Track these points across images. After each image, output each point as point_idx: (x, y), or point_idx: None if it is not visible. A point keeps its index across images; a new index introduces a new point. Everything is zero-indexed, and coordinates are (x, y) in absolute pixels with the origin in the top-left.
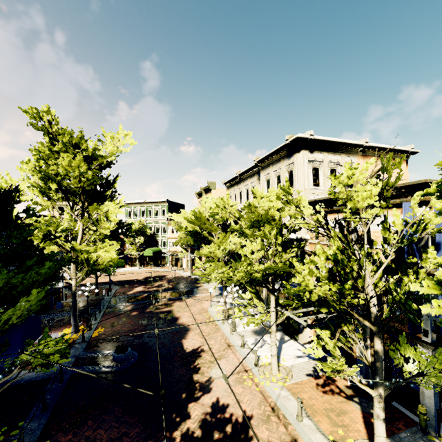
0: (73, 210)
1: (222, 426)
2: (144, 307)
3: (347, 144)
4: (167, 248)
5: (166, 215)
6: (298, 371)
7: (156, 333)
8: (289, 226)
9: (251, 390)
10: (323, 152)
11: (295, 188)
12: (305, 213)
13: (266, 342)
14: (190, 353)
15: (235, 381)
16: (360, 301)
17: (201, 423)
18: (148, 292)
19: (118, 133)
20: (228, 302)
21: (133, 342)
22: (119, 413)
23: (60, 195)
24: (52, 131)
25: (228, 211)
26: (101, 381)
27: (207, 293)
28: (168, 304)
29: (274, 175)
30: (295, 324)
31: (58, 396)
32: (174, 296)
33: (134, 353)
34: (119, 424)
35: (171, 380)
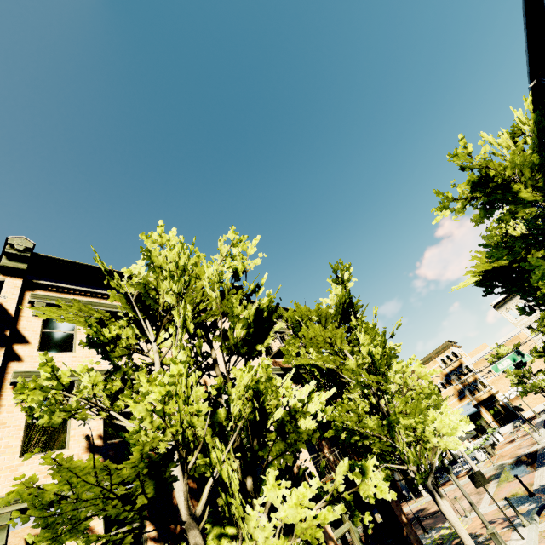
0: None
1: None
2: None
3: None
4: None
5: None
6: None
7: None
8: None
9: None
10: None
11: None
12: None
13: None
14: None
15: None
16: None
17: None
18: None
19: None
20: None
21: None
22: None
23: None
24: None
25: None
26: None
27: None
28: None
29: None
30: None
31: None
32: None
33: None
34: None
35: None
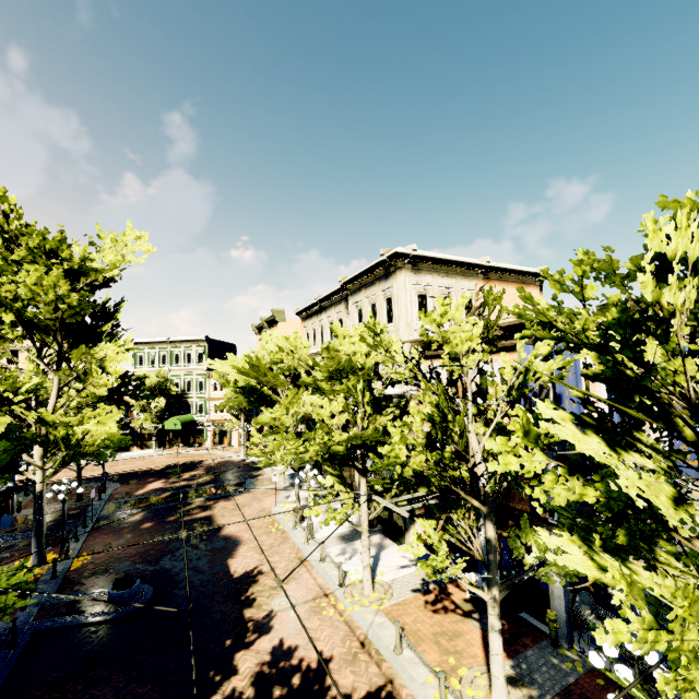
0: (41, 357)
1: (287, 678)
2: (165, 514)
3: (462, 264)
4: (206, 415)
5: (204, 362)
6: (400, 586)
7: (183, 537)
8: (384, 376)
9: (332, 622)
10: (432, 273)
11: (396, 323)
12: (397, 359)
13: (358, 551)
14: (240, 578)
15: (308, 612)
16: (463, 473)
17: (254, 679)
18: (172, 489)
19: (125, 234)
20: (303, 496)
21: (145, 572)
22: (120, 682)
23: (19, 333)
24: (9, 229)
25: (297, 357)
26: (88, 638)
27: (271, 485)
28: (207, 506)
29: (368, 303)
30: (400, 521)
31: (8, 670)
32: (216, 493)
33: (146, 587)
34: (119, 698)
35: (209, 622)
